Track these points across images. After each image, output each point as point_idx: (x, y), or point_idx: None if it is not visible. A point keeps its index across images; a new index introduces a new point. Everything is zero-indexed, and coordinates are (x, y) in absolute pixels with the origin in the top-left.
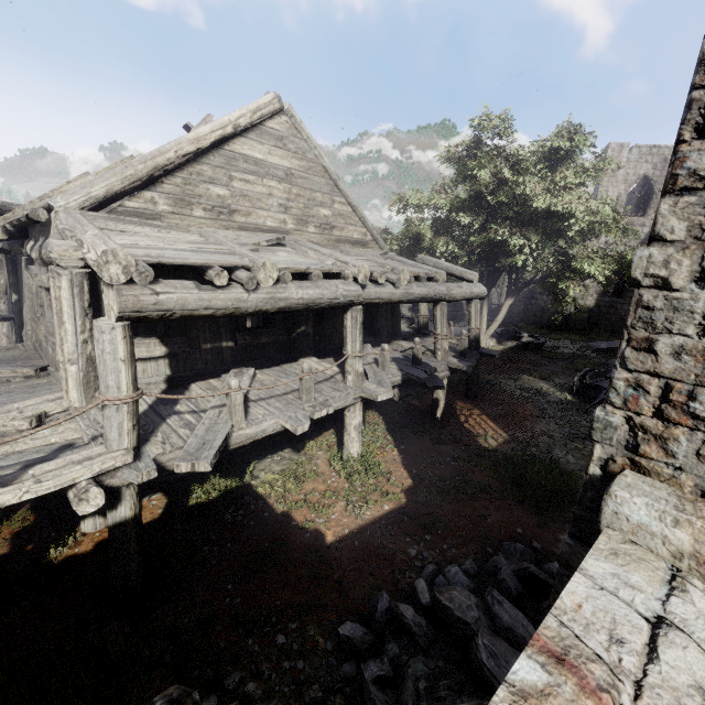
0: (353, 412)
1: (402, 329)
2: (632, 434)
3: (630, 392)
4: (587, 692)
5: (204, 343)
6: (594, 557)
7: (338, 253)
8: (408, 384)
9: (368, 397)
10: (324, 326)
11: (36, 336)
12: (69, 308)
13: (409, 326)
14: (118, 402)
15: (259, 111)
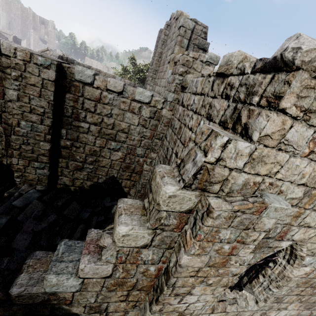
0: None
1: None
2: None
3: None
4: None
5: None
6: None
7: None
8: None
9: None
10: None
11: None
12: None
13: None
14: None
15: (43, 50)
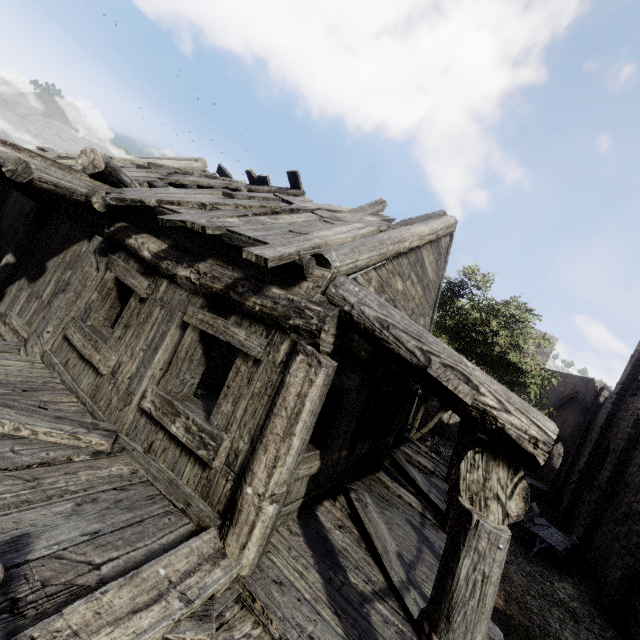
0: None
1: None
2: None
3: None
4: None
5: (335, 451)
6: None
7: None
8: None
9: None
10: None
11: (54, 343)
12: (309, 415)
13: None
14: None
15: (447, 229)
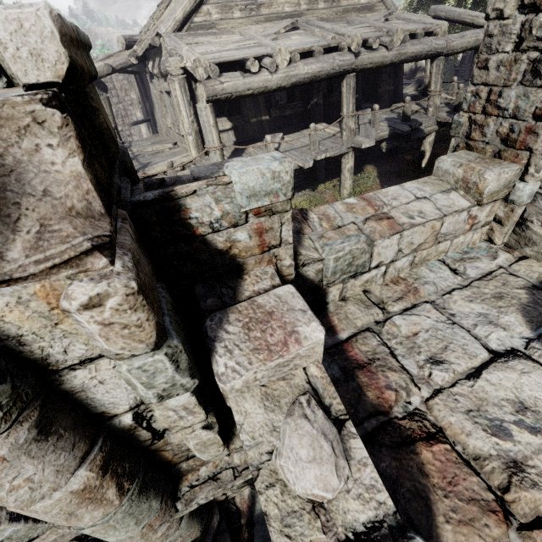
0: (346, 159)
1: (408, 93)
2: (469, 127)
3: (472, 100)
4: (370, 206)
5: (251, 118)
6: (411, 183)
7: (338, 27)
8: (395, 139)
9: (356, 146)
10: (332, 97)
11: (165, 127)
12: (182, 102)
13: (416, 89)
14: (214, 149)
15: None
